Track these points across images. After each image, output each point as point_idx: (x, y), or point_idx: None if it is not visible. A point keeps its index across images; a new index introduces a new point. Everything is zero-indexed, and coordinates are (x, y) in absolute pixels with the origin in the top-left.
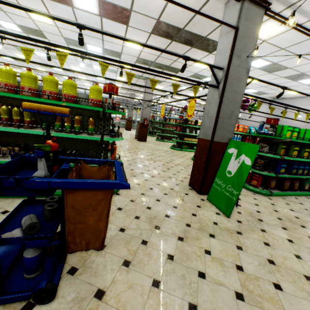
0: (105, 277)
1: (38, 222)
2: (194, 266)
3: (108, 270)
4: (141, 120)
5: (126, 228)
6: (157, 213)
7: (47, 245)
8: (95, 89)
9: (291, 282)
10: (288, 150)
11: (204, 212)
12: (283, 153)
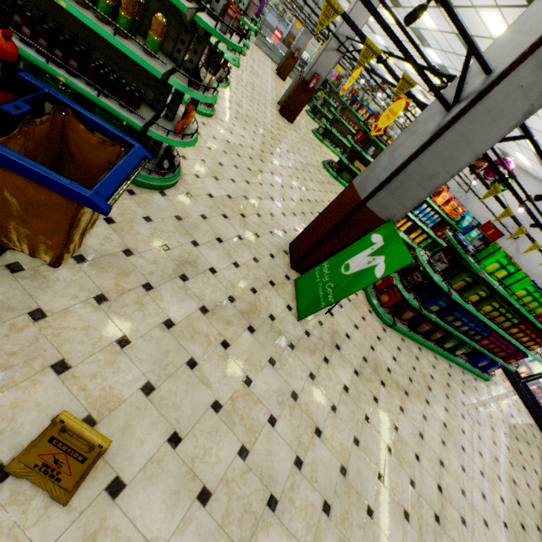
0: (59, 300)
1: None
2: (192, 350)
3: (69, 293)
4: (307, 74)
5: (136, 253)
6: (201, 258)
7: None
8: None
9: (293, 425)
10: (470, 289)
11: (272, 295)
12: (459, 287)
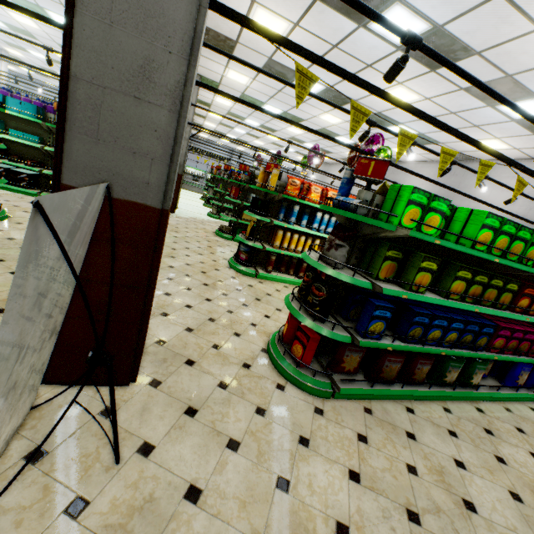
0: None
1: None
2: None
3: None
4: None
5: None
6: None
7: None
8: None
9: None
10: (407, 267)
11: None
12: (391, 274)
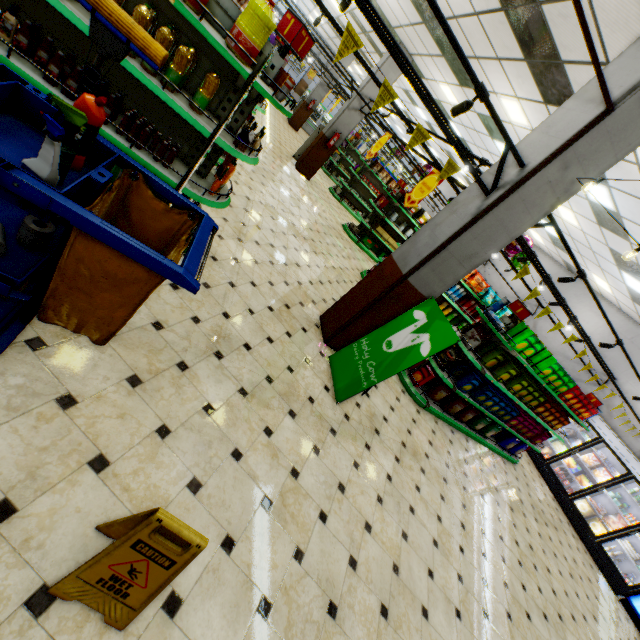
0: (89, 382)
1: (1, 244)
2: (236, 439)
3: (99, 374)
4: (328, 130)
5: (166, 326)
6: (234, 332)
7: (4, 293)
8: (259, 13)
9: (343, 521)
10: (501, 367)
11: (308, 374)
12: (491, 366)
